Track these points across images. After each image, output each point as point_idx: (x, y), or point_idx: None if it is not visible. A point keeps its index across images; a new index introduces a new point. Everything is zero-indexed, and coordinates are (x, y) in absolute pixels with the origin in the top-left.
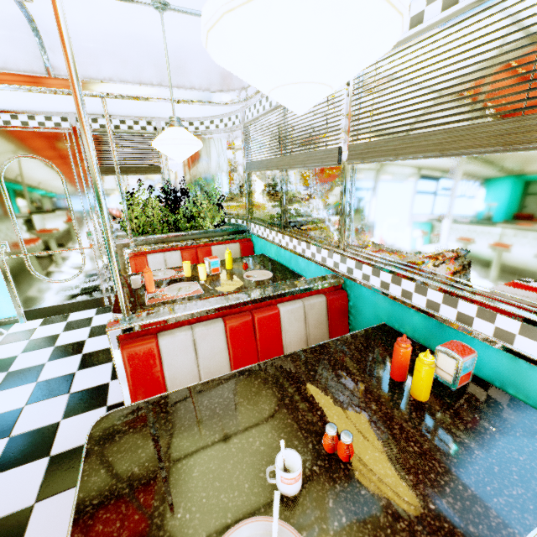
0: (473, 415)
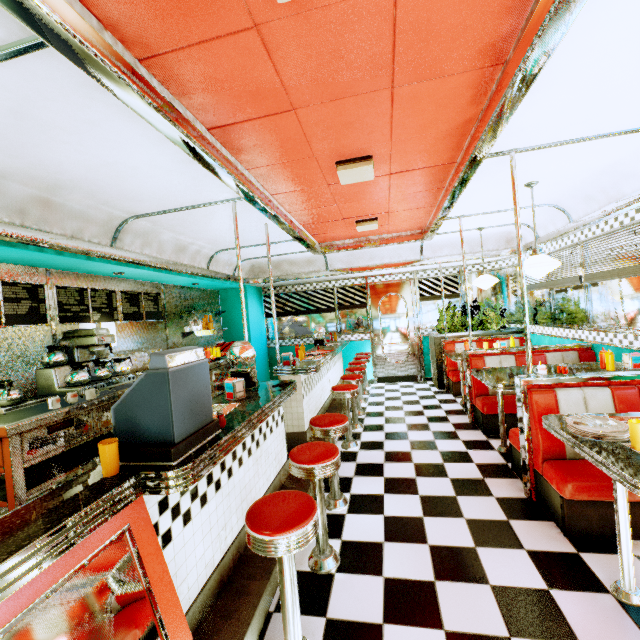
0: None
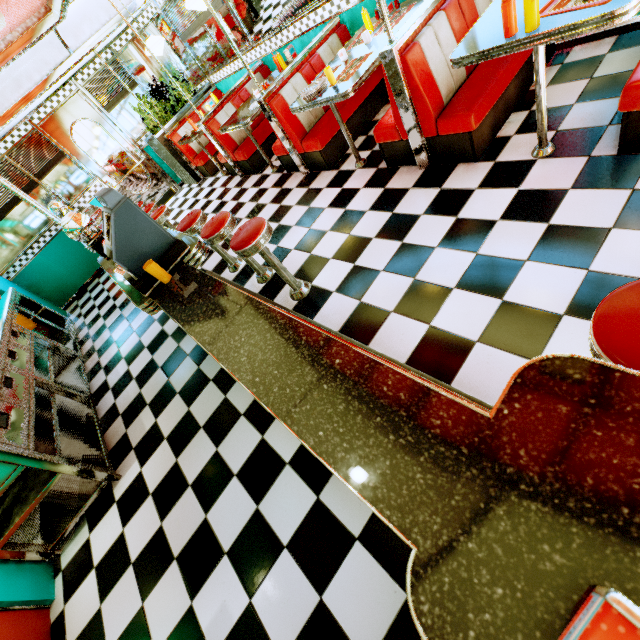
0: None
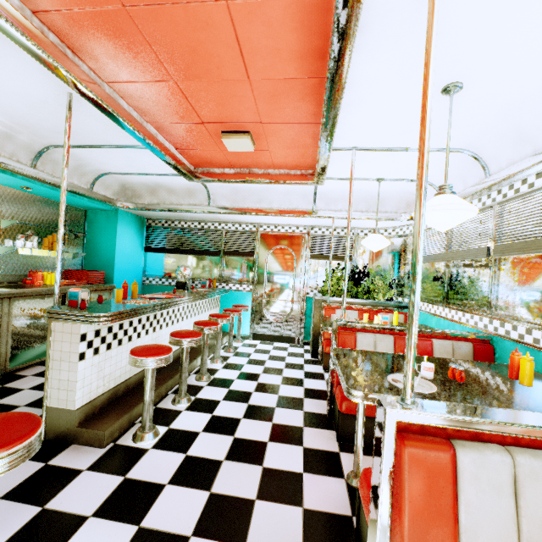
0: None
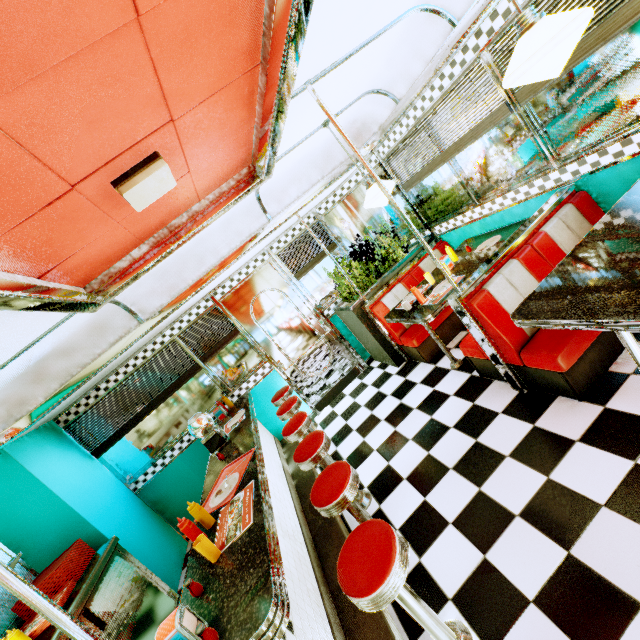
0: None
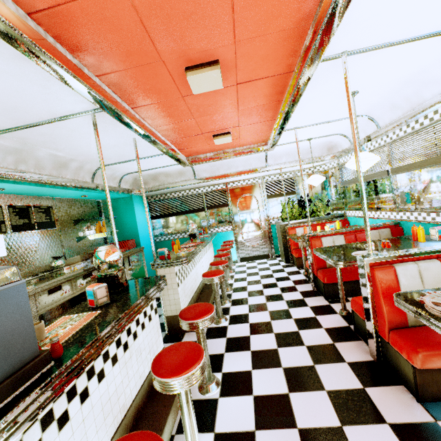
0: (440, 243)
